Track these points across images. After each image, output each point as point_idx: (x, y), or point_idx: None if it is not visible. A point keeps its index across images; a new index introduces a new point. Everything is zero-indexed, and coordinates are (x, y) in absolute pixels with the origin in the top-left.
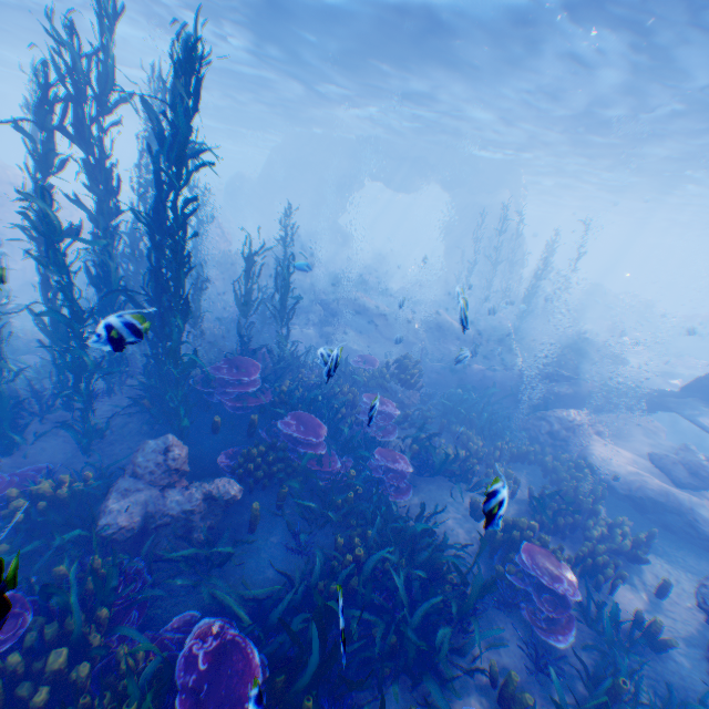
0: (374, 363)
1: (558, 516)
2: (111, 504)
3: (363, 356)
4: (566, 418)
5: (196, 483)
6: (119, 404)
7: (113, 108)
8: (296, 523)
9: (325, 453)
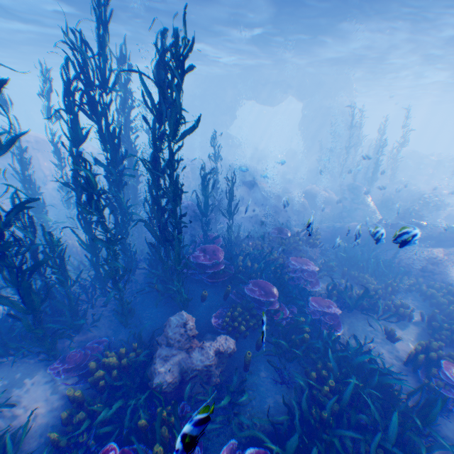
0: (286, 233)
1: (453, 335)
2: (158, 367)
3: (278, 228)
4: (432, 257)
5: (207, 344)
6: (137, 289)
7: (111, 89)
8: (273, 360)
9: (277, 306)
